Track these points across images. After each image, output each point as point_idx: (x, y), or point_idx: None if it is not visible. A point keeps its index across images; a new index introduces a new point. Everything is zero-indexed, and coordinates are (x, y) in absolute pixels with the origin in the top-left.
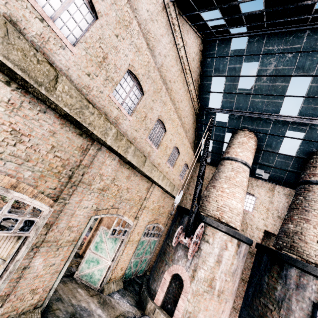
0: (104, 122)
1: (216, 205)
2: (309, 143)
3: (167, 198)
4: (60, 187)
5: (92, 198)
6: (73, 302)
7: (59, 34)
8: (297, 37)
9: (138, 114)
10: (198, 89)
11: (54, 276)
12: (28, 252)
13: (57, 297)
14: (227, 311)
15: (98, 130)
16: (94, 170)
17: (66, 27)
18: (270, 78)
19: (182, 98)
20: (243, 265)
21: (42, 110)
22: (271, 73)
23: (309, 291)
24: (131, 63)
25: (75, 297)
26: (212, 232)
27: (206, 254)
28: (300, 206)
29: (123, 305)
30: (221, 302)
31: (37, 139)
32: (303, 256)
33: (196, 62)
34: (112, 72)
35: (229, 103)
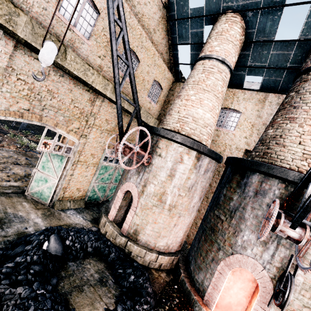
0: None
1: (177, 117)
2: None
3: (133, 122)
4: None
5: None
6: (9, 211)
7: None
8: None
9: None
10: None
11: None
12: None
13: None
14: (182, 226)
15: None
16: None
17: None
18: None
19: None
20: (207, 183)
21: None
22: None
23: (270, 197)
24: None
25: (15, 208)
26: (166, 144)
27: (158, 168)
28: (289, 105)
29: (74, 218)
30: (173, 216)
31: None
32: (276, 162)
33: None
34: None
35: None
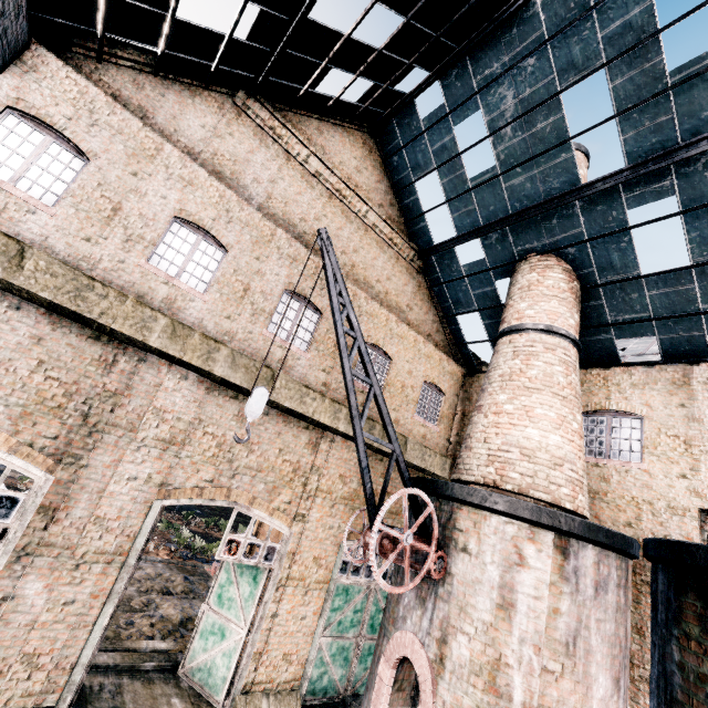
0: (136, 308)
1: (485, 452)
2: (706, 214)
3: (395, 471)
4: (68, 434)
5: (146, 459)
6: None
7: (22, 196)
8: (525, 21)
9: (225, 286)
10: (400, 219)
11: (79, 634)
12: (9, 563)
13: (115, 705)
14: None
15: (125, 324)
16: (138, 400)
17: (39, 186)
18: (517, 124)
19: (356, 245)
20: (619, 624)
21: (13, 306)
22: (514, 115)
23: None
24: (179, 206)
25: None
26: (473, 520)
27: (467, 585)
28: None
29: None
30: None
31: (9, 352)
32: None
33: (369, 173)
34: (137, 228)
35: (468, 216)
